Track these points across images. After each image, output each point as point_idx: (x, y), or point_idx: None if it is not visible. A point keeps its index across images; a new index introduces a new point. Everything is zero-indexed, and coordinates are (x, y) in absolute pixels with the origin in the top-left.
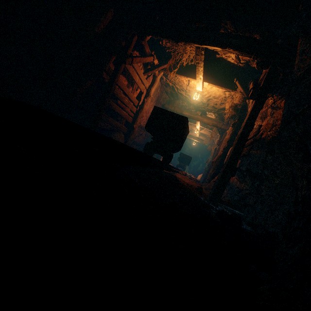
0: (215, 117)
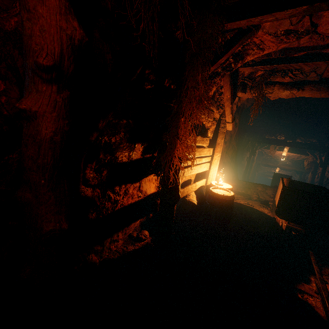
0: (292, 164)
